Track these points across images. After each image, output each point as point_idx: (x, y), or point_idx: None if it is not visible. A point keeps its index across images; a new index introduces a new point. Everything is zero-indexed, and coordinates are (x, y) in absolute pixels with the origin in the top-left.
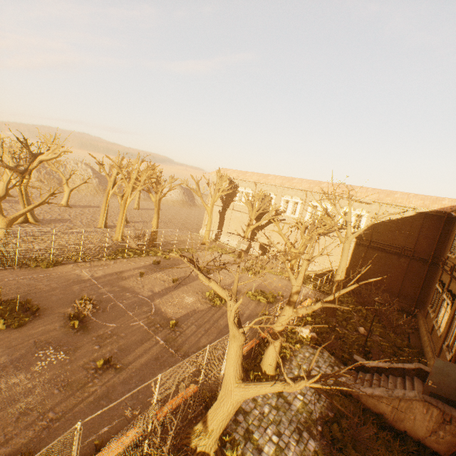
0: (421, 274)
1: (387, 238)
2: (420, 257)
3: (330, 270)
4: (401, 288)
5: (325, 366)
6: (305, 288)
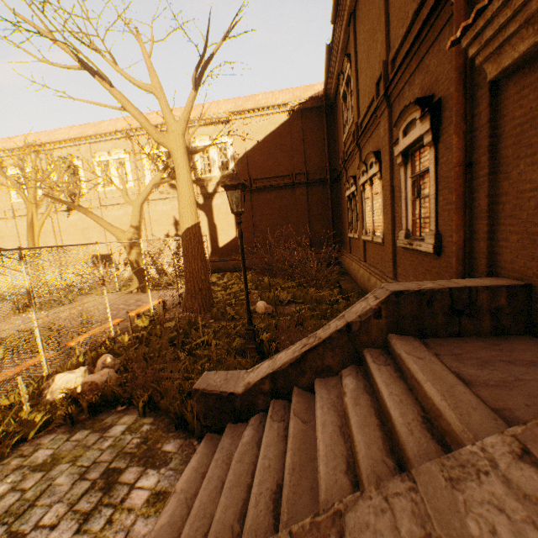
0: (326, 202)
1: (270, 167)
2: (317, 179)
3: (215, 252)
4: (311, 233)
5: (65, 508)
6: (170, 292)
